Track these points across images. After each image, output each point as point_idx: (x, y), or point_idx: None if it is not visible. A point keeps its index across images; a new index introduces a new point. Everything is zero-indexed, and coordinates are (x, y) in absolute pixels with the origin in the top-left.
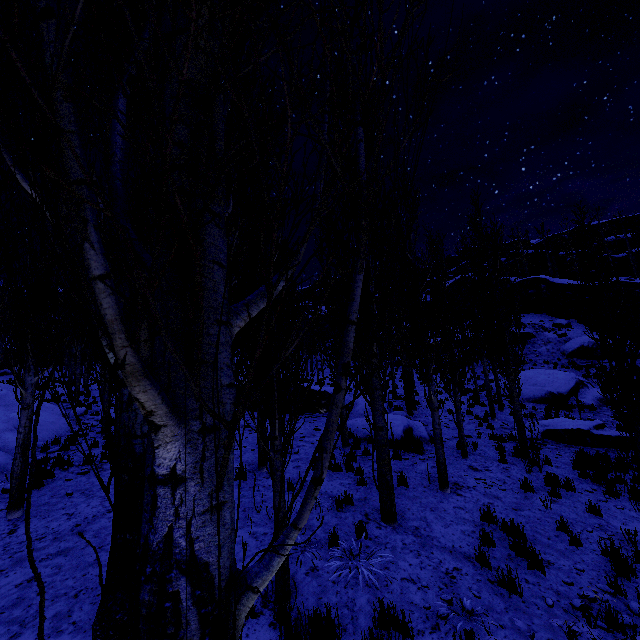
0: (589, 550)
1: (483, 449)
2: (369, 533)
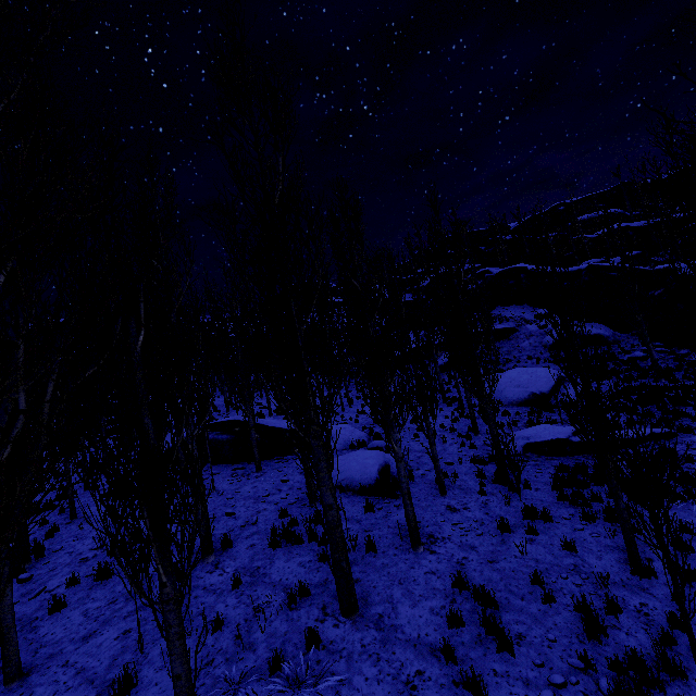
0: (563, 606)
1: (464, 478)
2: (323, 638)
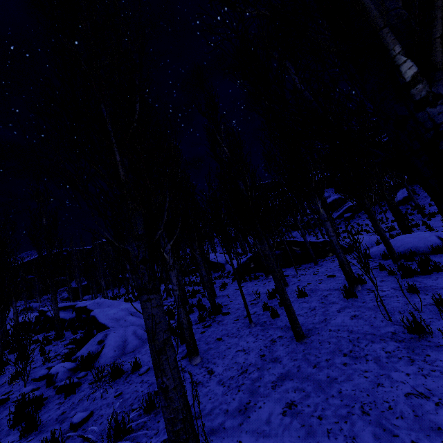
0: None
1: None
2: None
